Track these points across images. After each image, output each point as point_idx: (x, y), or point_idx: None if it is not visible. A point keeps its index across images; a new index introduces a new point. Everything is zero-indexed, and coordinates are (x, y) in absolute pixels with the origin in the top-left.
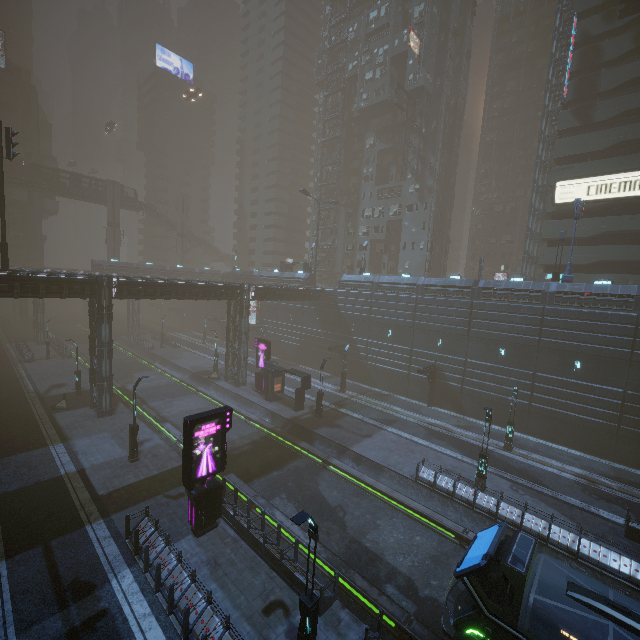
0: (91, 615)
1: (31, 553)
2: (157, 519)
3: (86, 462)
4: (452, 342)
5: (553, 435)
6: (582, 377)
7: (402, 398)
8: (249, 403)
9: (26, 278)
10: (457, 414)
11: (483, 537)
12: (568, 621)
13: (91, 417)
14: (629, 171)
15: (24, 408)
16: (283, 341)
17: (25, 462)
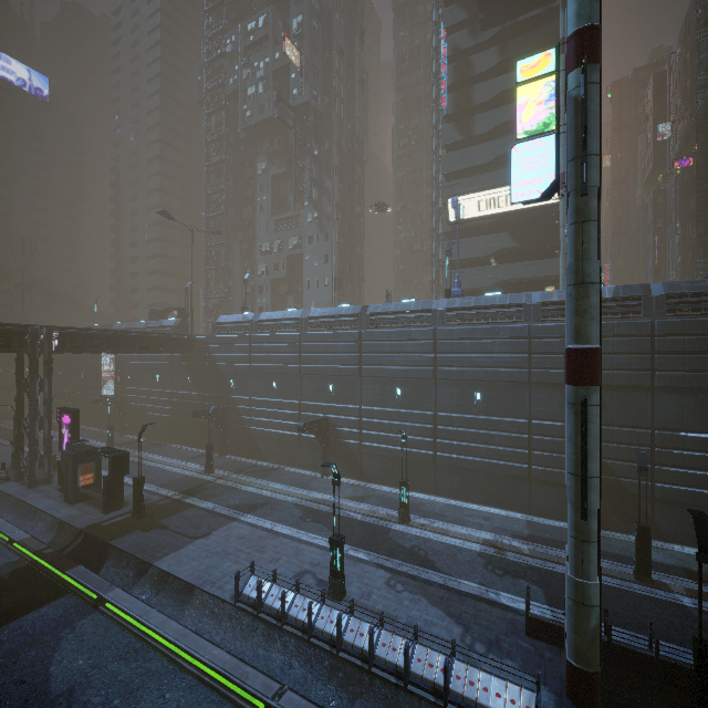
0: None
1: None
2: None
3: None
4: (344, 387)
5: (464, 491)
6: (485, 410)
7: (293, 470)
8: (32, 512)
9: None
10: (358, 481)
11: None
12: None
13: None
14: None
15: None
16: (150, 414)
17: None
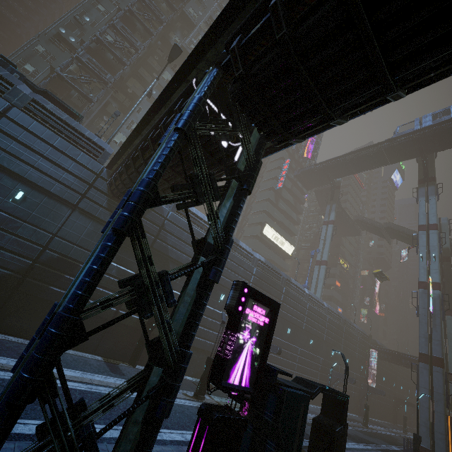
0: None
1: None
2: None
3: None
4: None
5: None
6: (311, 350)
7: None
8: None
9: None
10: None
11: None
12: None
13: None
14: (283, 236)
15: None
16: None
17: None
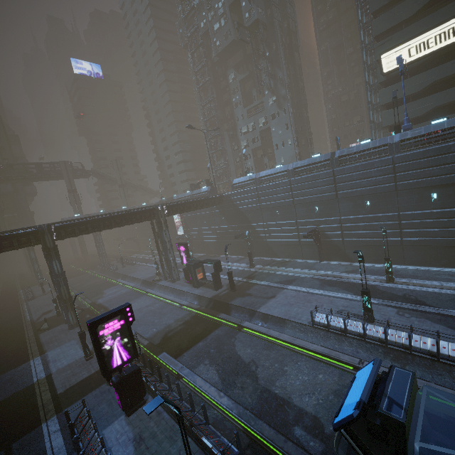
0: None
1: None
2: (88, 410)
3: (54, 368)
4: (326, 207)
5: (428, 260)
6: (441, 205)
7: (299, 261)
8: (182, 293)
9: None
10: (344, 262)
11: (360, 378)
12: None
13: (65, 331)
14: (441, 24)
15: (20, 335)
16: (205, 241)
17: (10, 378)
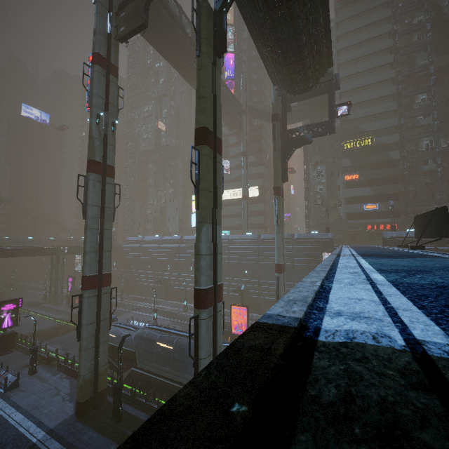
0: None
1: None
2: None
3: None
4: (174, 266)
5: None
6: None
7: (155, 299)
8: (59, 312)
9: None
10: (177, 302)
11: None
12: (119, 336)
13: None
14: (242, 188)
15: None
16: None
17: None
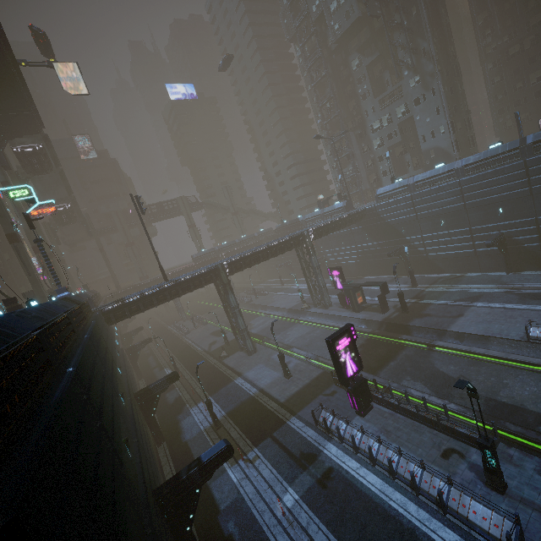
0: (324, 471)
1: (266, 442)
2: (332, 409)
3: (261, 385)
4: (514, 207)
5: None
6: None
7: (476, 274)
8: (342, 318)
9: (182, 282)
10: None
11: None
12: None
13: (245, 357)
14: None
15: (204, 362)
16: (343, 263)
17: (227, 392)
